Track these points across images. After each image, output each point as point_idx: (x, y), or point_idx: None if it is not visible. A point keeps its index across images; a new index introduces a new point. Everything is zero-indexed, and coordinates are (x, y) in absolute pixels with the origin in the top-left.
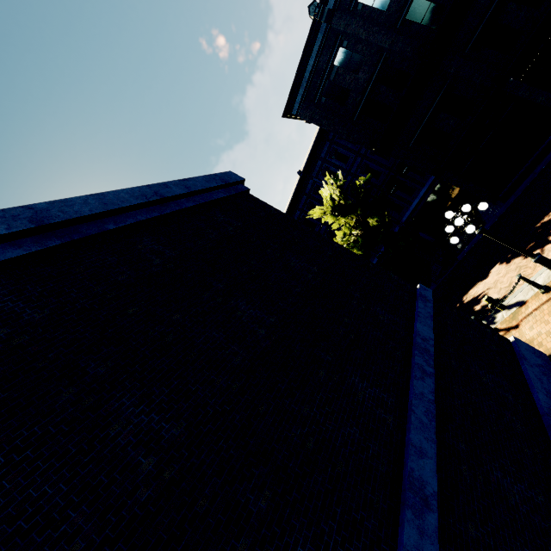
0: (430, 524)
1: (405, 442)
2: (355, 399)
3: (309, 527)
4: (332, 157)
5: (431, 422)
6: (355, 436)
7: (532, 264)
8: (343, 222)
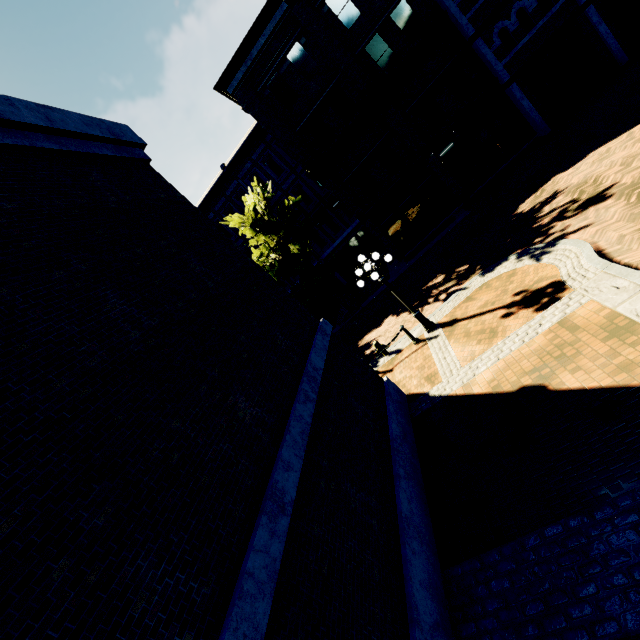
0: (282, 526)
1: (276, 459)
2: (235, 417)
3: (156, 540)
4: (265, 163)
5: (304, 441)
6: (227, 451)
7: (413, 320)
8: (262, 240)
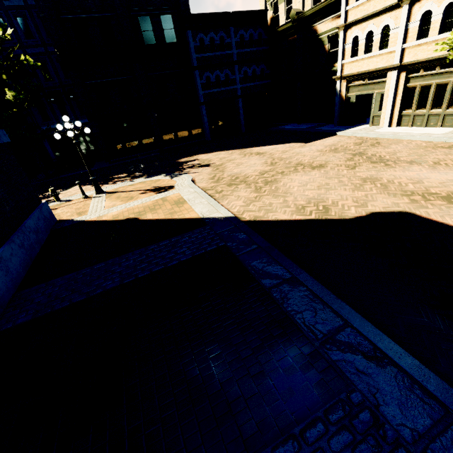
0: None
1: None
2: None
3: None
4: (17, 17)
5: None
6: None
7: (93, 189)
8: None
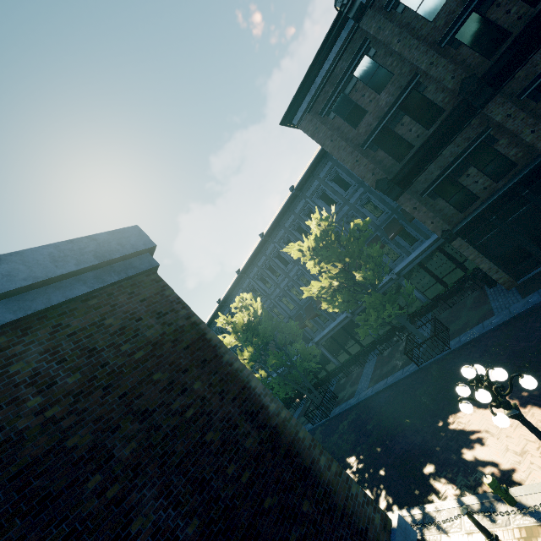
0: None
1: None
2: None
3: None
4: (332, 180)
5: None
6: None
7: None
8: (324, 268)
